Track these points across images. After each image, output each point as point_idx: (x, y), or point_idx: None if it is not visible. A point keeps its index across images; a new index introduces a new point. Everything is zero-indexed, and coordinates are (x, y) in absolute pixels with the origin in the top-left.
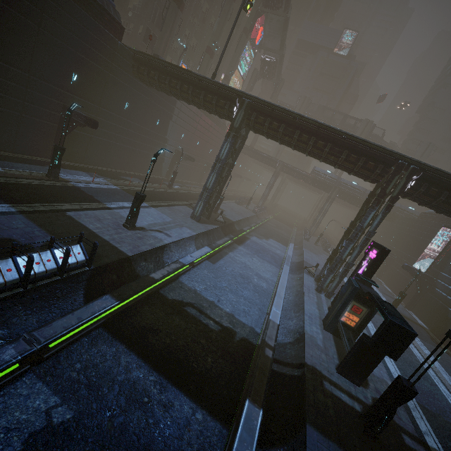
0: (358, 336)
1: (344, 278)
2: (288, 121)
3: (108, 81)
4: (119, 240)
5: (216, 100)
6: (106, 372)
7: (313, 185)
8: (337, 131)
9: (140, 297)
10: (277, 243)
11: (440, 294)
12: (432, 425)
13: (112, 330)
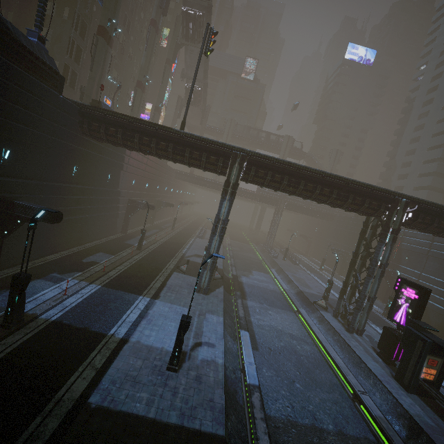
0: (439, 388)
1: (335, 294)
2: (292, 173)
3: (52, 147)
4: (188, 409)
5: (205, 156)
6: None
7: (262, 202)
8: (341, 178)
9: None
10: (260, 274)
11: None
12: None
13: None
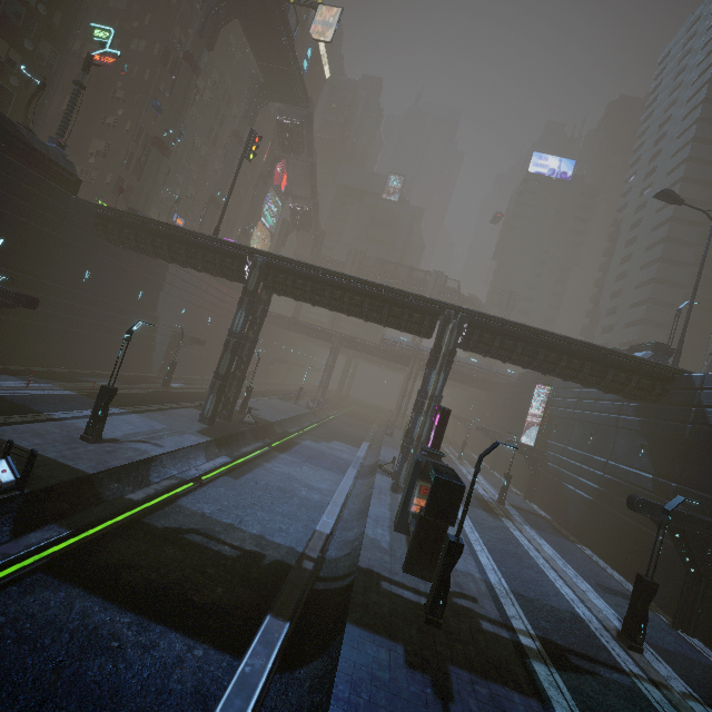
0: None
1: None
2: (314, 277)
3: (57, 244)
4: (73, 457)
5: (220, 259)
6: (50, 621)
7: (387, 359)
8: (372, 284)
9: (109, 528)
10: (344, 445)
11: (553, 469)
12: (525, 610)
13: (60, 573)
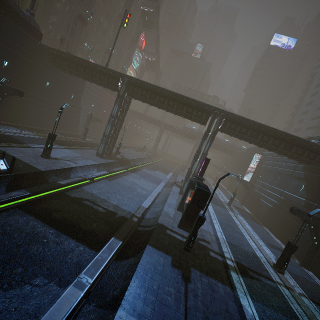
0: None
1: None
2: (151, 90)
3: (32, 67)
4: (36, 163)
5: (107, 79)
6: (18, 228)
7: (185, 136)
8: (179, 95)
9: (49, 194)
10: (161, 173)
11: (257, 192)
12: (231, 249)
13: (25, 209)
